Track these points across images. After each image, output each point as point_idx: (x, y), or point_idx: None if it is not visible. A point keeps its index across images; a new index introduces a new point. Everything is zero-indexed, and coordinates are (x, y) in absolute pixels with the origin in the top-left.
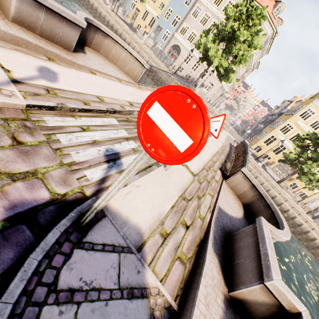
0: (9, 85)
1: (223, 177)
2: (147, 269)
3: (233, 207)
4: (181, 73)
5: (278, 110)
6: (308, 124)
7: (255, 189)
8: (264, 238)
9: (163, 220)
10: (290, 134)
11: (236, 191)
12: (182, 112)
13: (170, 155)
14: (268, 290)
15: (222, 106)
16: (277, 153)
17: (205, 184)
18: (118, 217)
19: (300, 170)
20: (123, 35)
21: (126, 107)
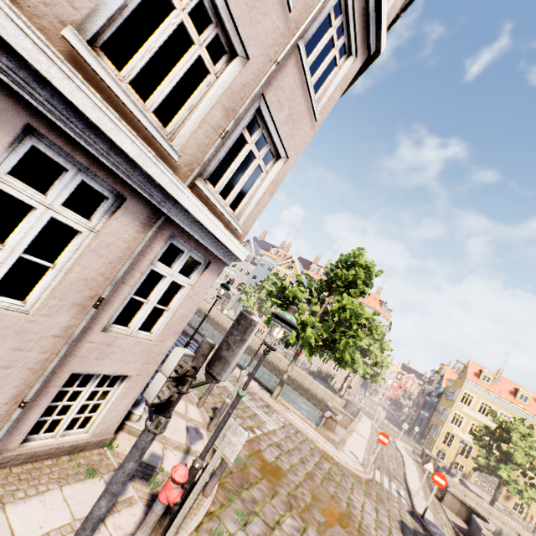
0: (363, 467)
1: (438, 500)
2: (445, 534)
3: (458, 521)
4: (311, 367)
5: (432, 386)
6: (475, 410)
7: (464, 503)
8: (476, 520)
9: (436, 521)
10: (465, 425)
11: (453, 509)
12: (440, 476)
13: (441, 485)
14: (485, 535)
15: (384, 412)
16: (467, 455)
17: (434, 505)
18: (425, 517)
19: (501, 479)
20: (254, 346)
21: (370, 458)
